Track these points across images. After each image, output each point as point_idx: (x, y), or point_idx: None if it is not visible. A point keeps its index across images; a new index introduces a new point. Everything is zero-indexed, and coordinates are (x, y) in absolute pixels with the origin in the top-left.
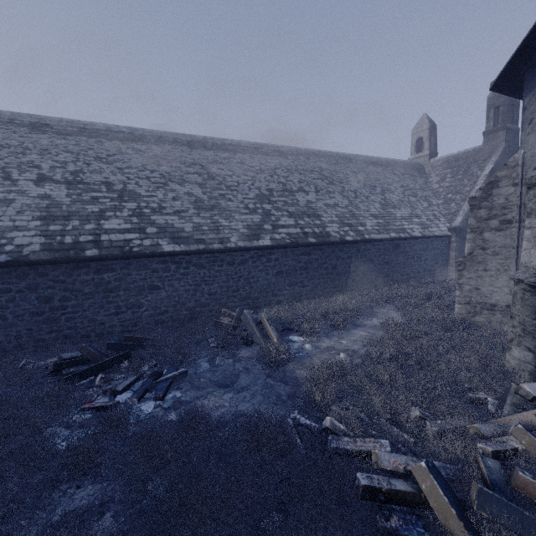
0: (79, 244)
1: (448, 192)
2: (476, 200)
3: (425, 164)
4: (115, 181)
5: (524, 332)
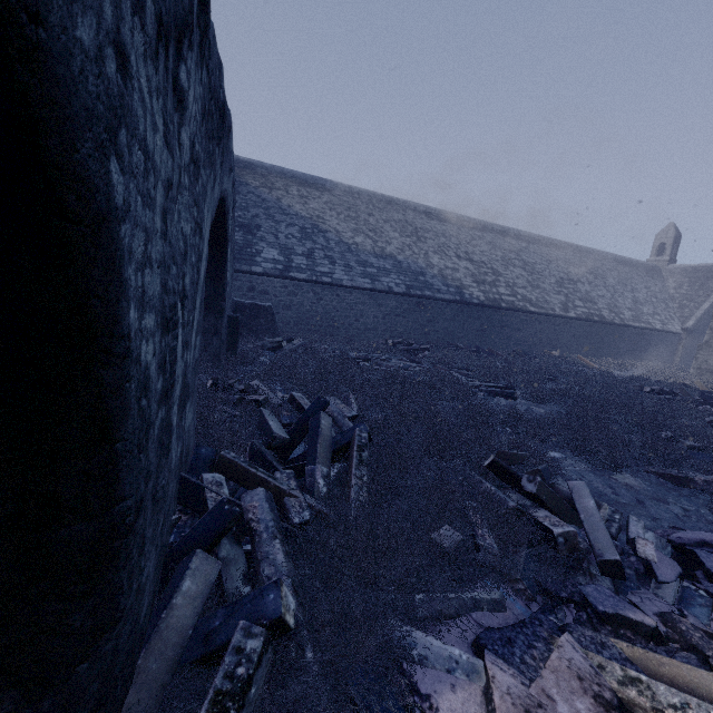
0: (496, 300)
1: (683, 299)
2: None
3: (663, 268)
4: (485, 261)
5: None
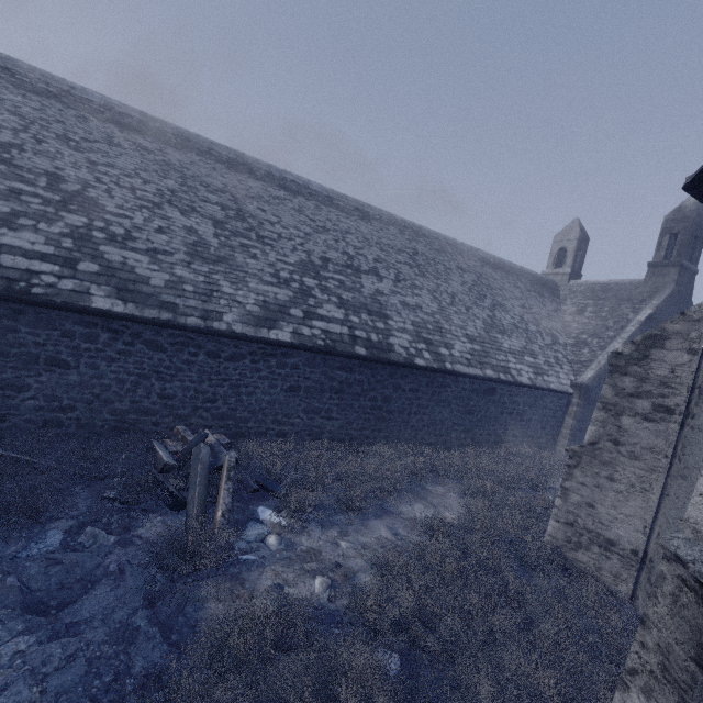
0: None
1: (583, 331)
2: (623, 359)
3: (562, 285)
4: (72, 177)
5: (664, 675)
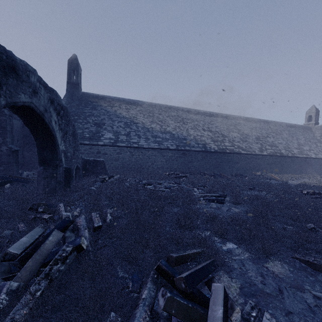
0: (224, 149)
1: None
2: None
3: (312, 127)
4: (218, 131)
5: None
